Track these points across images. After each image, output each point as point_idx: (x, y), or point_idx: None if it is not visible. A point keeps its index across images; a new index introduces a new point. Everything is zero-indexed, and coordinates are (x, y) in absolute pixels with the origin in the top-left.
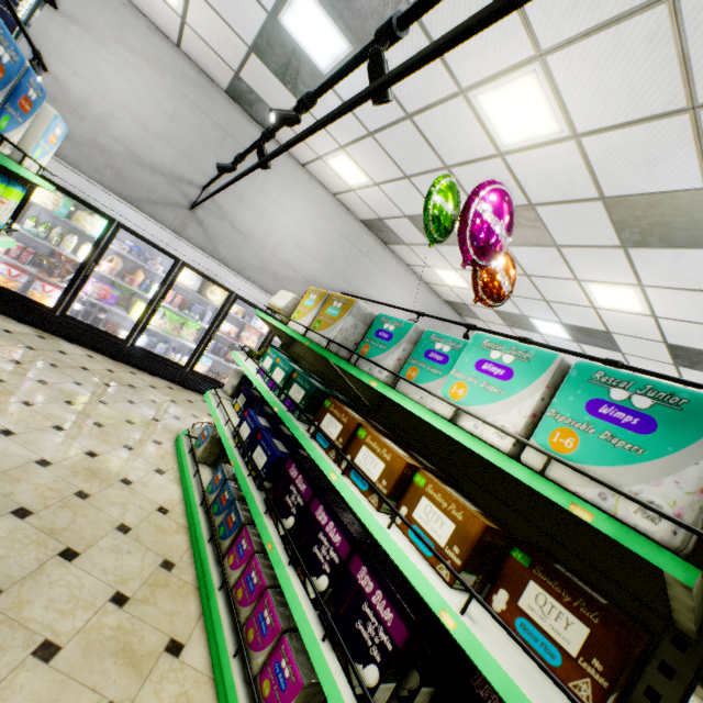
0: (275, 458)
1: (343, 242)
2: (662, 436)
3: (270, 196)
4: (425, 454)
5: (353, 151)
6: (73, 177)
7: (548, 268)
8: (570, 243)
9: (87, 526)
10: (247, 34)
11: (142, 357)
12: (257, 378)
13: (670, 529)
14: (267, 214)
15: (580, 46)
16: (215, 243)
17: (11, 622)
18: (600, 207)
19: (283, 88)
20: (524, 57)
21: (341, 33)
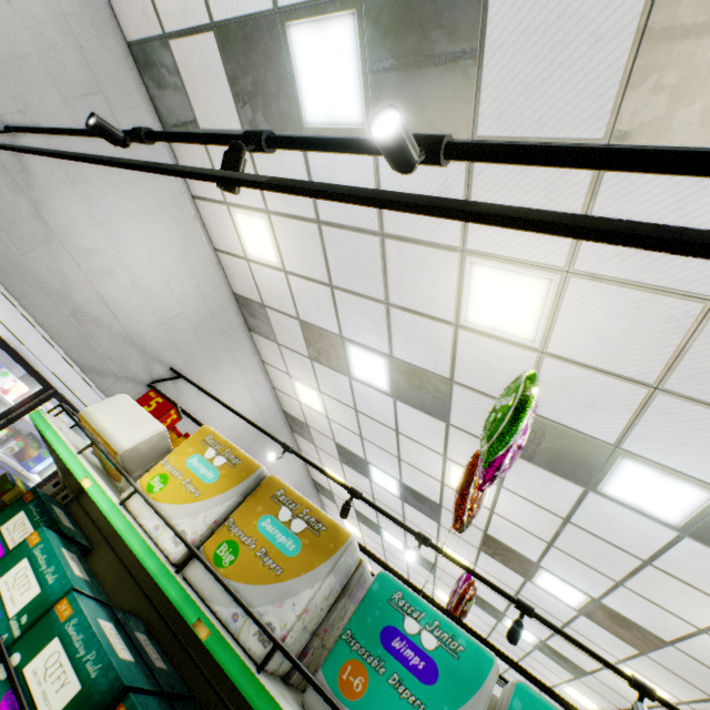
0: None
1: (202, 307)
2: None
3: (128, 204)
4: None
5: (281, 223)
6: None
7: (424, 435)
8: (463, 427)
9: None
10: (222, 5)
11: None
12: None
13: None
14: (110, 224)
15: (609, 288)
16: None
17: None
18: None
19: (231, 101)
20: (551, 263)
21: (364, 102)
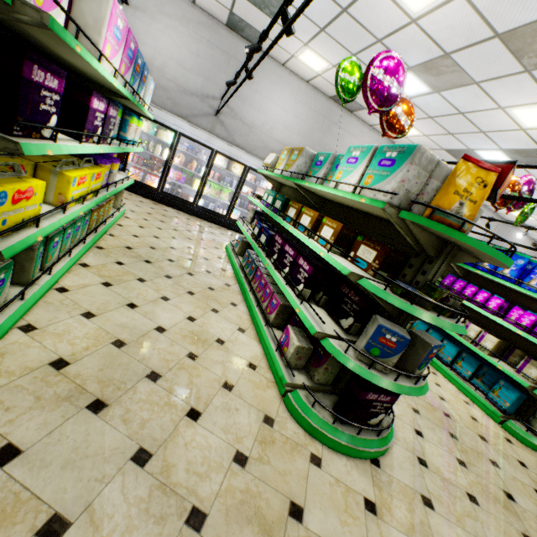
0: (269, 236)
1: (317, 117)
2: (396, 165)
3: (263, 94)
4: (340, 221)
5: (313, 45)
6: (154, 110)
7: (475, 103)
8: (485, 78)
9: (194, 268)
10: None
11: (202, 212)
12: (260, 204)
13: (389, 197)
14: (262, 108)
15: None
16: (233, 135)
17: (178, 285)
18: (498, 42)
19: (261, 13)
20: None
21: None
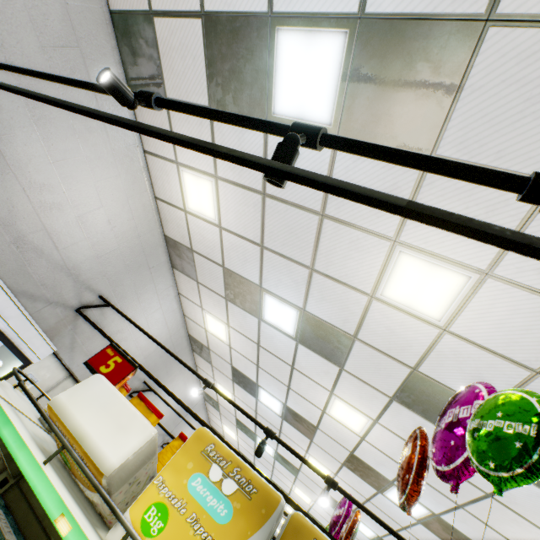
0: None
1: (136, 244)
2: None
3: (86, 149)
4: None
5: (226, 188)
6: None
7: (317, 374)
8: (355, 373)
9: None
10: None
11: None
12: None
13: None
14: (65, 164)
15: (520, 292)
16: None
17: None
18: (406, 371)
19: (204, 80)
20: (474, 264)
21: (335, 106)
